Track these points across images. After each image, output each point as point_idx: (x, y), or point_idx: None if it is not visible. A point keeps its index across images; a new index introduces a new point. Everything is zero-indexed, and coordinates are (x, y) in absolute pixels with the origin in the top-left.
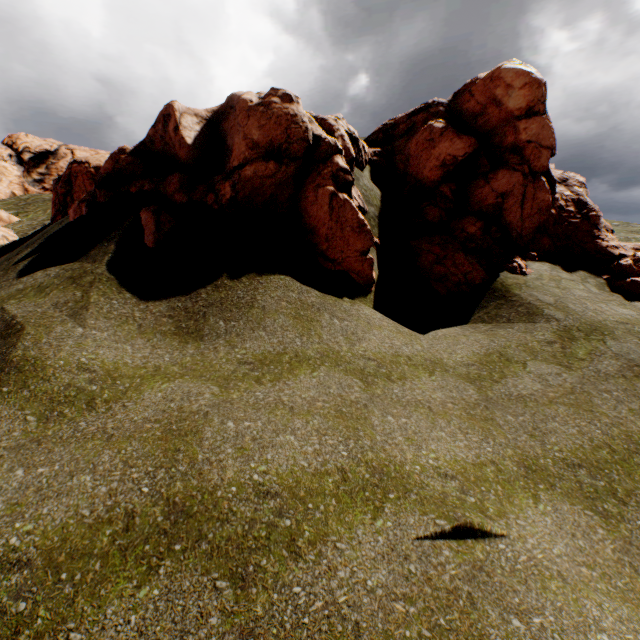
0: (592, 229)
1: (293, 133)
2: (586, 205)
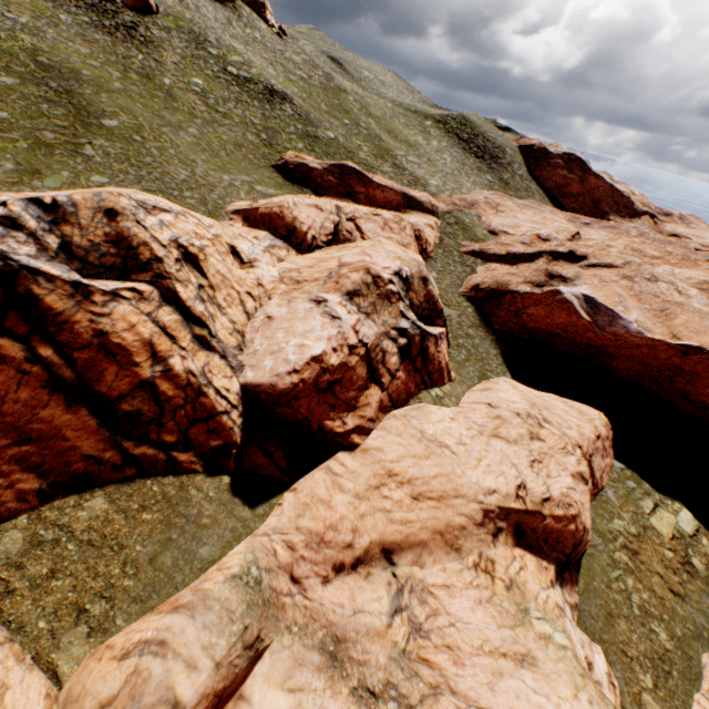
0: (265, 11)
1: None
2: (264, 1)
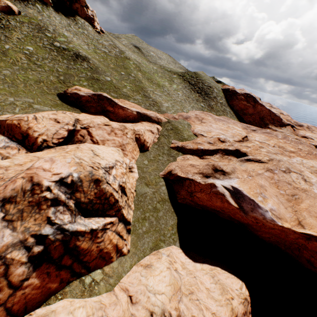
0: (94, 21)
1: None
2: (94, 17)
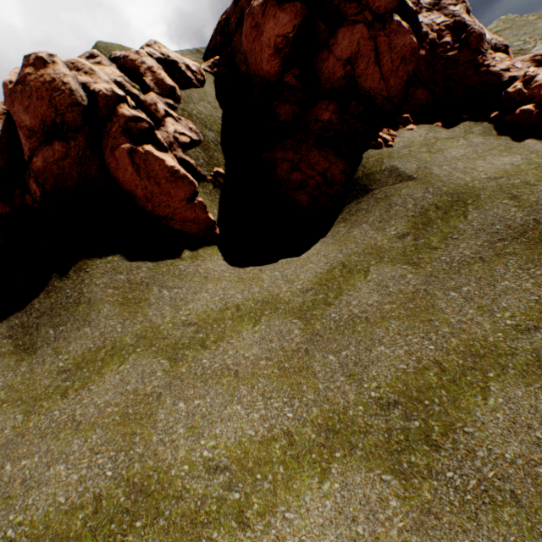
0: (474, 57)
1: (59, 102)
2: (465, 27)
